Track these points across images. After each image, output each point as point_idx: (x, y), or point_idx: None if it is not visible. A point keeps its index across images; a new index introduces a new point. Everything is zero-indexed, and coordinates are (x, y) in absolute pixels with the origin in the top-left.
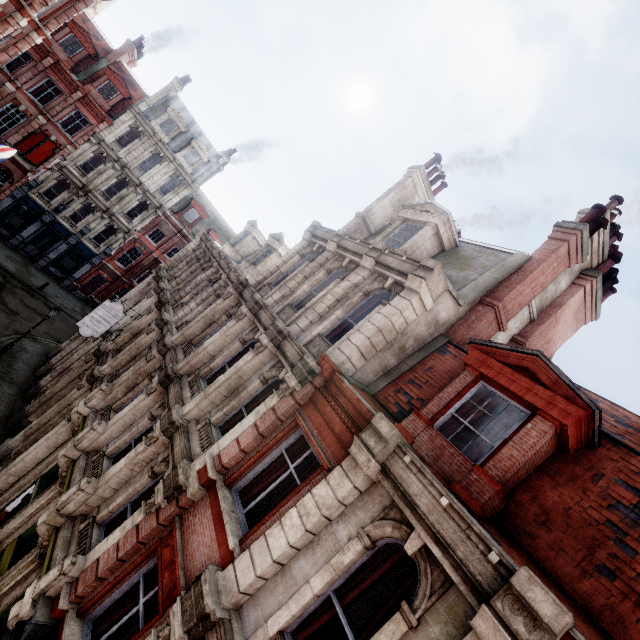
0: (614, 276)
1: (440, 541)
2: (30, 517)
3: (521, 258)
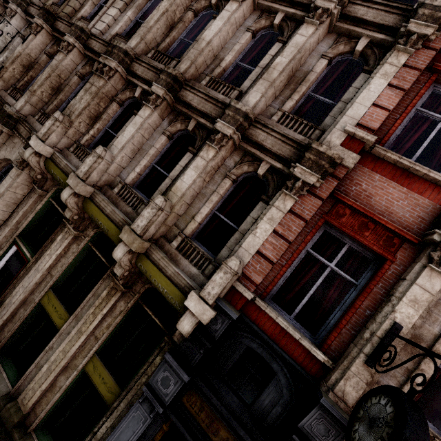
0: None
1: None
2: (49, 269)
3: None
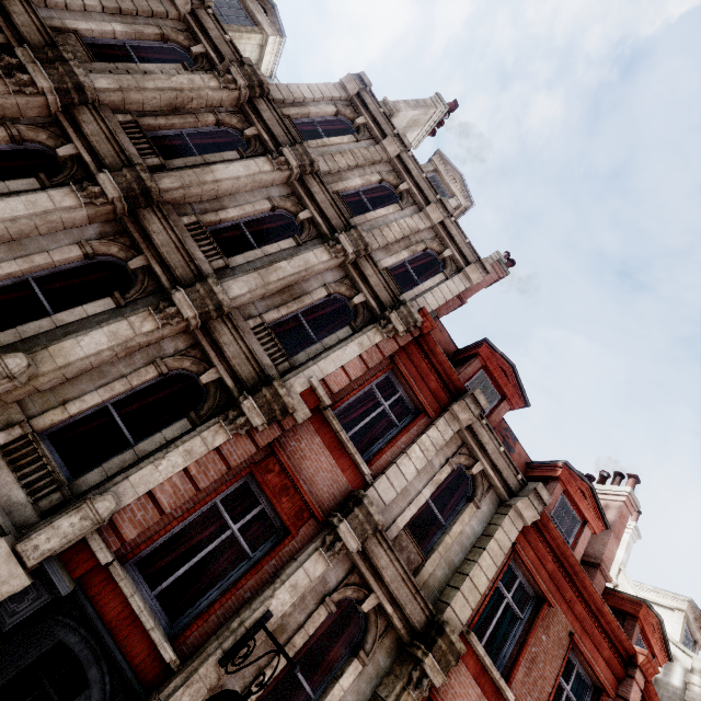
0: None
1: (494, 468)
2: None
3: None
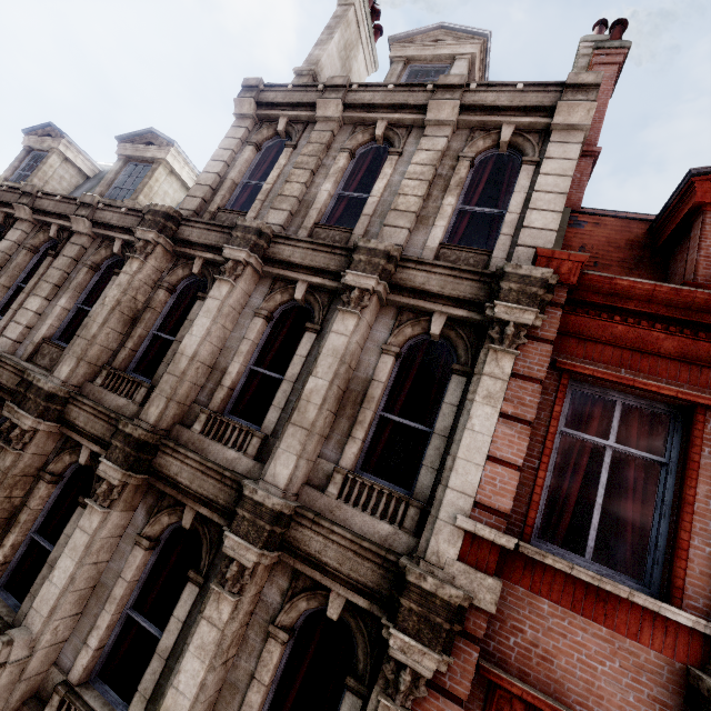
0: None
1: None
2: None
3: None
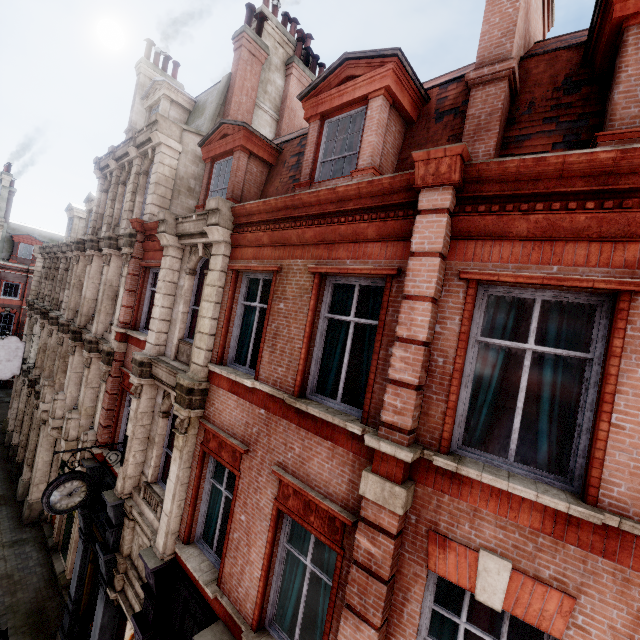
0: (313, 54)
1: (203, 235)
2: None
3: (226, 78)
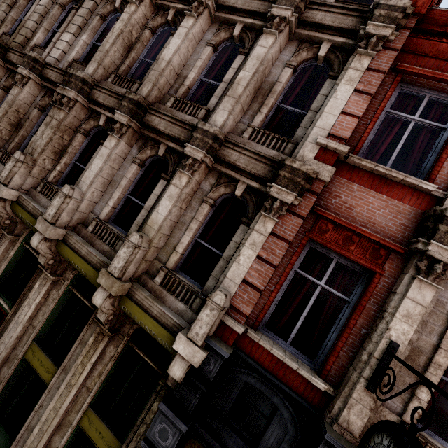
0: None
1: None
2: (30, 320)
3: None
